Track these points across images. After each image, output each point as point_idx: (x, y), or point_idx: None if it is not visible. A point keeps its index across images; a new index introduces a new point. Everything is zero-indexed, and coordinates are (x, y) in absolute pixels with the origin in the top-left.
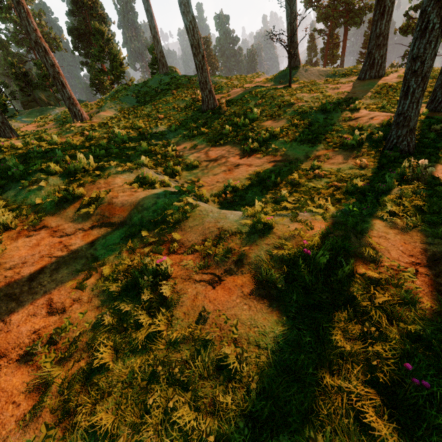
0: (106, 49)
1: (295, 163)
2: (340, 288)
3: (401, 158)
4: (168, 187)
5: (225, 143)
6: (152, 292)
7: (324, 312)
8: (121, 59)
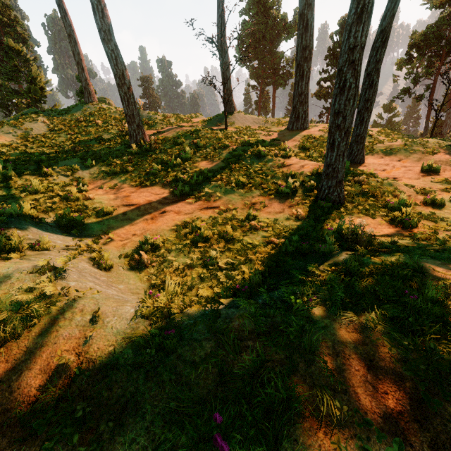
0: (23, 69)
1: (230, 211)
2: None
3: (334, 209)
4: (45, 250)
5: (152, 184)
6: None
7: None
8: (43, 82)
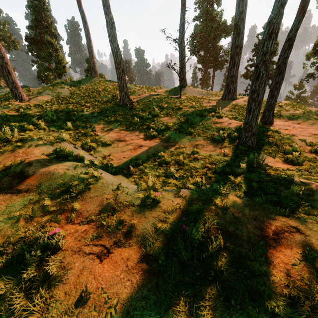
0: (54, 55)
1: (182, 148)
2: (210, 262)
3: (248, 151)
4: (82, 159)
5: (133, 129)
6: (37, 268)
7: (197, 288)
8: (65, 63)
